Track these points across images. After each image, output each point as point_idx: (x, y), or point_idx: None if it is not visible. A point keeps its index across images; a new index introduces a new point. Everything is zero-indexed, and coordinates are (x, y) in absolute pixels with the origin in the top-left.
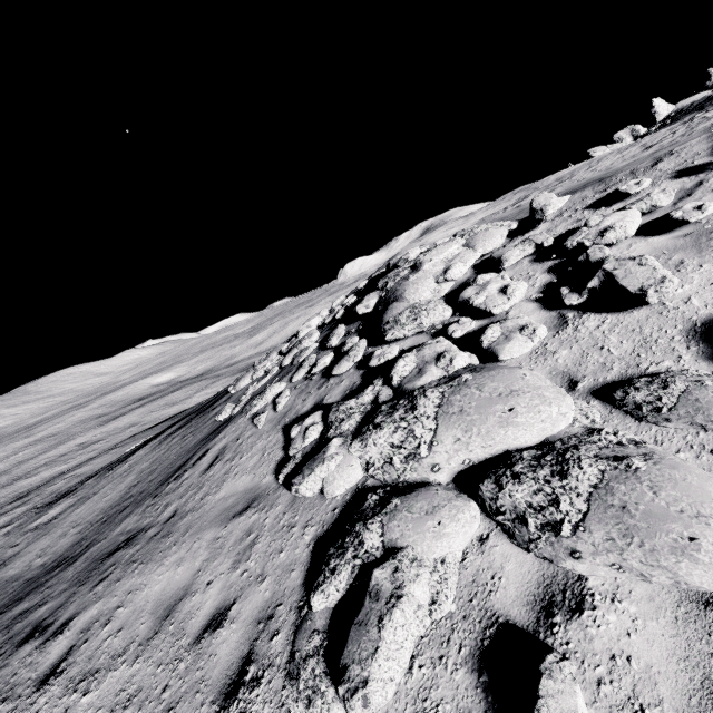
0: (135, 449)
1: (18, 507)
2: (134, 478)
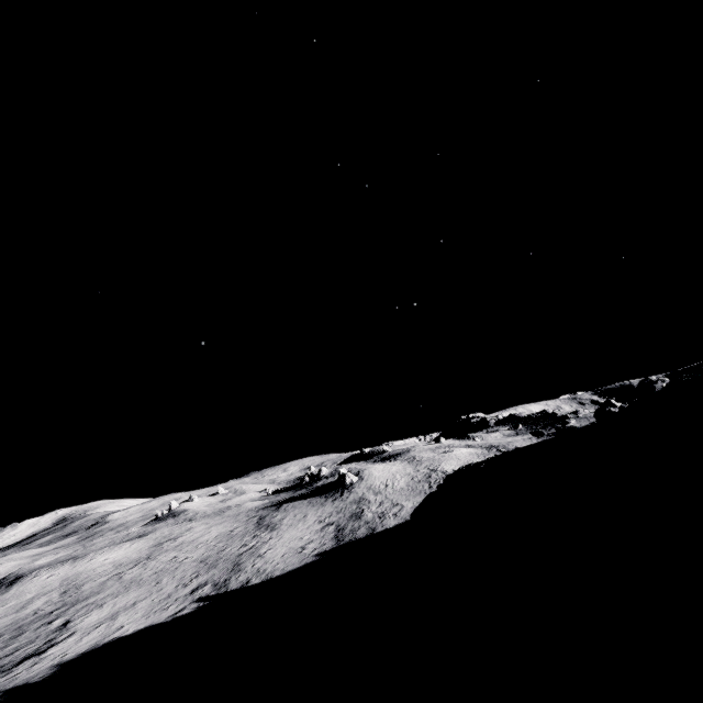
0: None
1: None
2: None
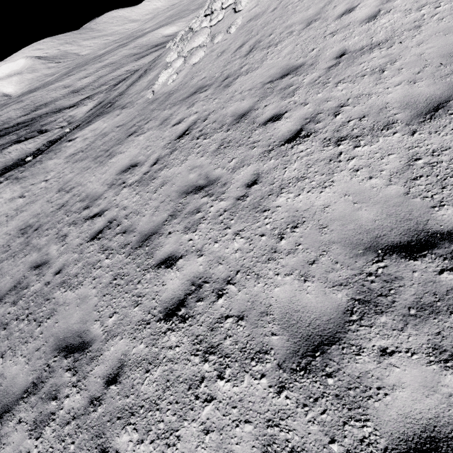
0: None
1: None
2: (142, 72)
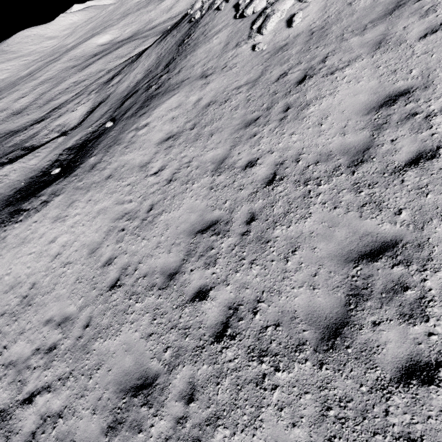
0: (139, 55)
1: (79, 96)
2: (156, 55)
